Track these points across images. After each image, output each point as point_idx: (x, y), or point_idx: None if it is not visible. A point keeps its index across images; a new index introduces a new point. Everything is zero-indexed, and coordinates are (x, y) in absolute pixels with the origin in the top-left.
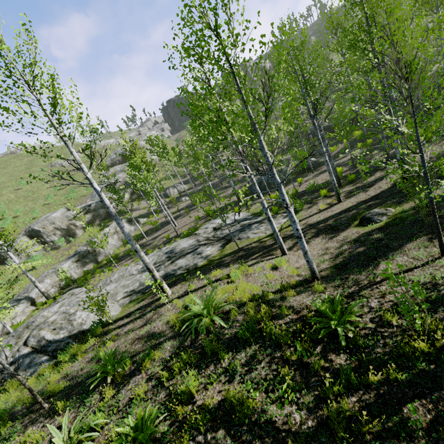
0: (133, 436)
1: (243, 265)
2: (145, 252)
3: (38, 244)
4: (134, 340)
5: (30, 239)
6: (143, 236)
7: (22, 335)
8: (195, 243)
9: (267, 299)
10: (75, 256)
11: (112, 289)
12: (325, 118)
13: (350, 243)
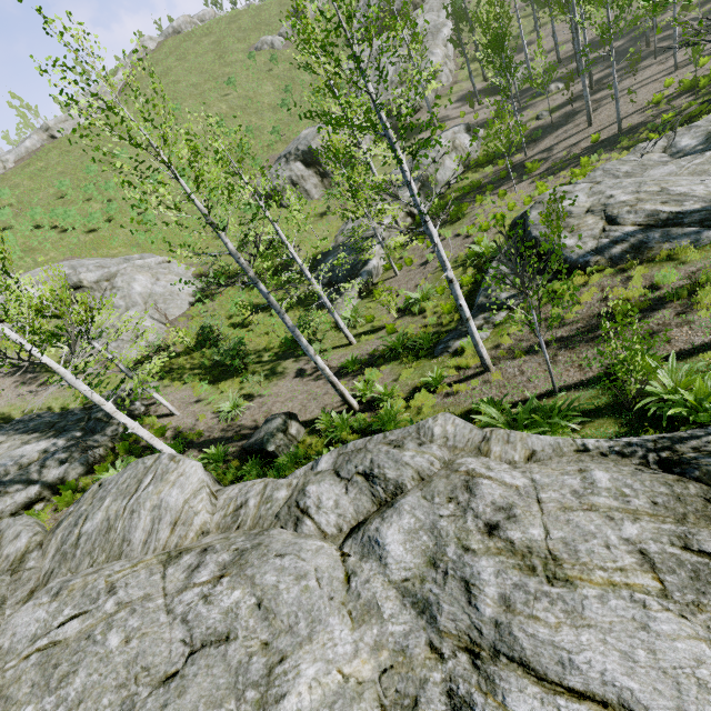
0: None
1: None
2: (551, 169)
3: (316, 177)
4: None
5: (305, 168)
6: (523, 147)
7: (570, 224)
8: None
9: None
10: (415, 182)
11: (676, 170)
12: None
13: None
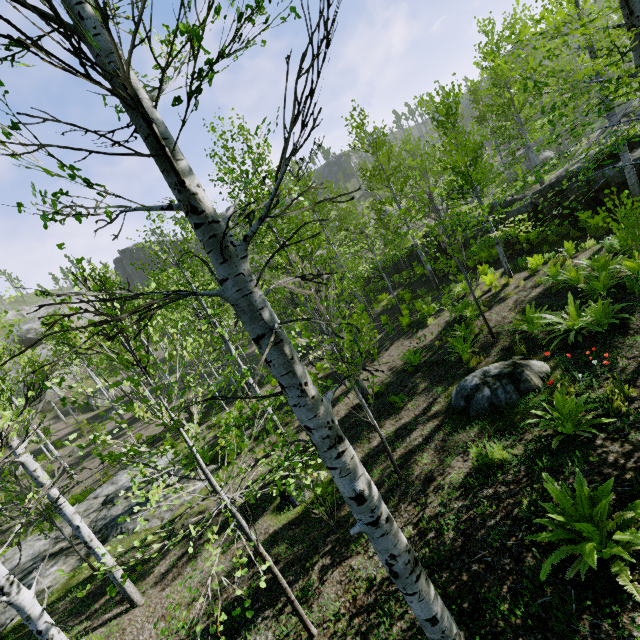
0: None
1: None
2: None
3: None
4: None
5: None
6: None
7: None
8: (47, 549)
9: None
10: None
11: None
12: (234, 327)
13: (242, 566)
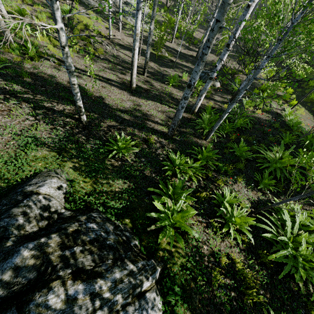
0: (19, 10)
1: (100, 18)
2: None
3: None
4: (39, 0)
5: None
6: None
7: None
8: None
9: (88, 28)
10: None
11: None
12: None
13: (139, 48)
